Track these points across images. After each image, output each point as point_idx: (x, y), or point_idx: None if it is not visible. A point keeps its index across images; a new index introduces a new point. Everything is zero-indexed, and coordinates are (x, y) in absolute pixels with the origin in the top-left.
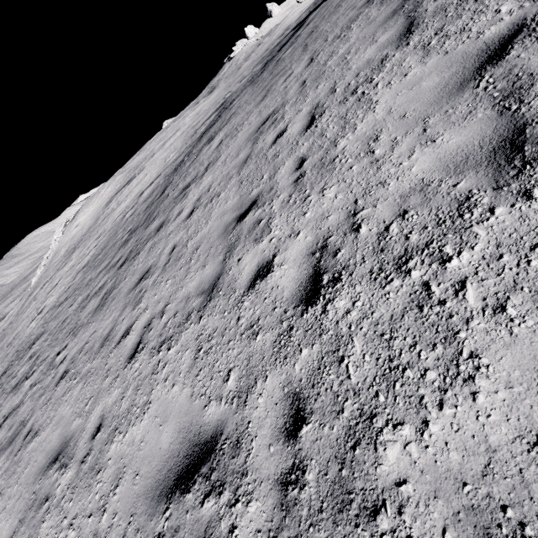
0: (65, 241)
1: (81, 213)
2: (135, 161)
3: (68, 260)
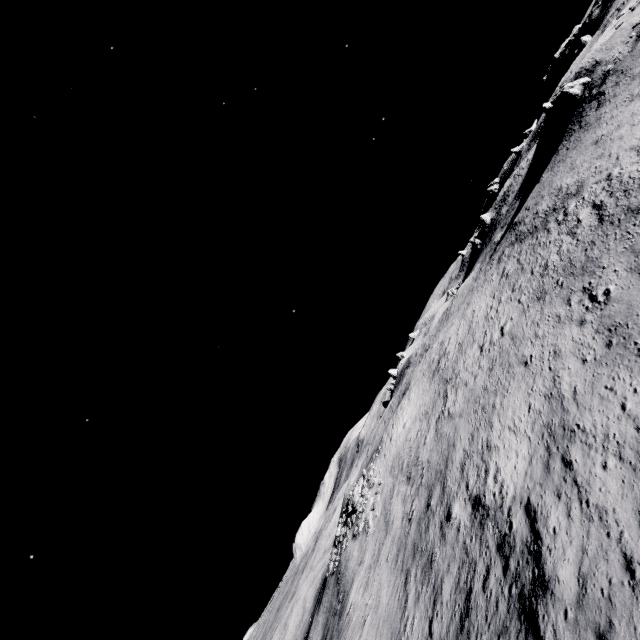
0: (403, 437)
1: (396, 425)
2: (418, 377)
3: (455, 375)
